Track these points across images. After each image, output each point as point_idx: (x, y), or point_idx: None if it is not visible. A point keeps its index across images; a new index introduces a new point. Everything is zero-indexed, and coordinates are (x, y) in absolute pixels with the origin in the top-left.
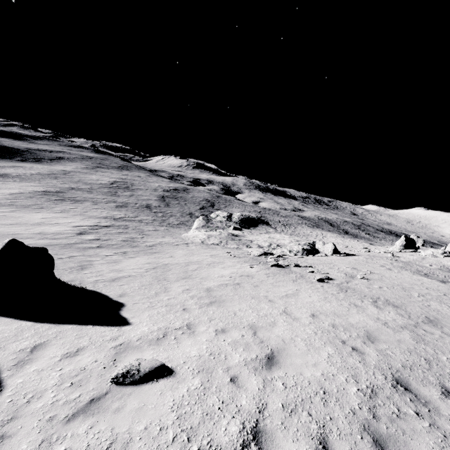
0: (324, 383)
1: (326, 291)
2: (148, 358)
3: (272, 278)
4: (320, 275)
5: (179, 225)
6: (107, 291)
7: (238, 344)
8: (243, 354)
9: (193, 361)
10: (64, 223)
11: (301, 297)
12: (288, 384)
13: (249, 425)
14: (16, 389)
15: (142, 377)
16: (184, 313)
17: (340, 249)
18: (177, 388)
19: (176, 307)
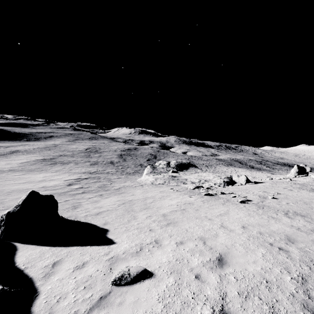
0: (265, 275)
1: (248, 209)
2: (134, 266)
3: (207, 204)
4: (241, 199)
5: (134, 173)
6: (94, 222)
7: (194, 251)
8: (200, 258)
9: (165, 265)
10: (58, 179)
11: (231, 215)
12: (238, 277)
13: (217, 309)
14: (48, 293)
15: (132, 279)
16: (151, 233)
17: (250, 179)
18: (158, 285)
19: (144, 229)
